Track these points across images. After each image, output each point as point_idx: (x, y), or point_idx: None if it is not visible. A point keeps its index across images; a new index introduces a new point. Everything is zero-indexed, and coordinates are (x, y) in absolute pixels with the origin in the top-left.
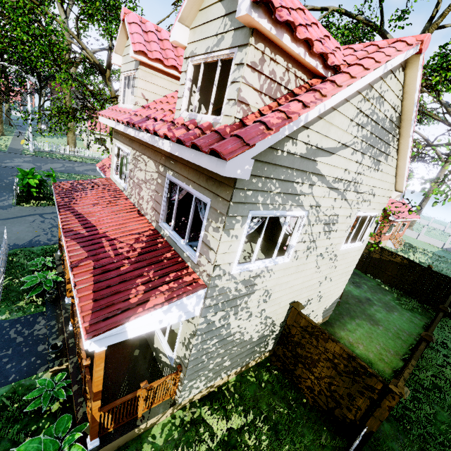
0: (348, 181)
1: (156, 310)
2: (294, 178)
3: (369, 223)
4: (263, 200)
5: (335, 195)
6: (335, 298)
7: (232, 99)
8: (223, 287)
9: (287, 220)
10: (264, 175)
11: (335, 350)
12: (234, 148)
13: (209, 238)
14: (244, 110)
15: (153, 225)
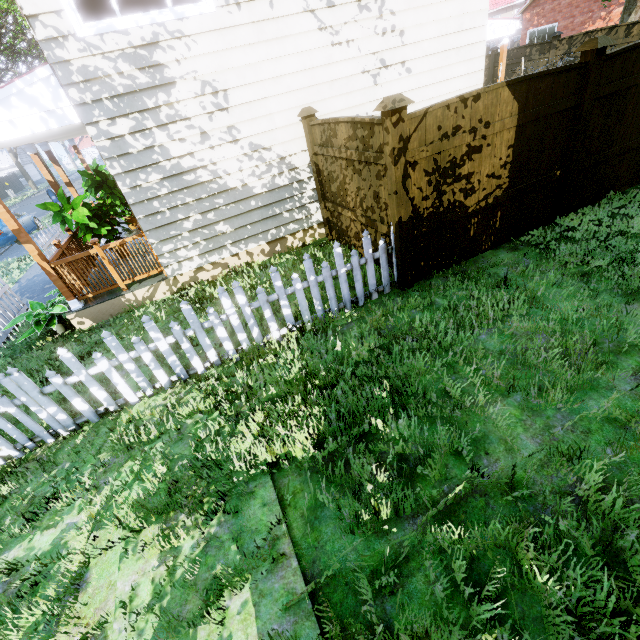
0: None
1: None
2: None
3: None
4: None
5: None
6: None
7: None
8: (83, 66)
9: None
10: None
11: (344, 138)
12: None
13: None
14: None
15: None
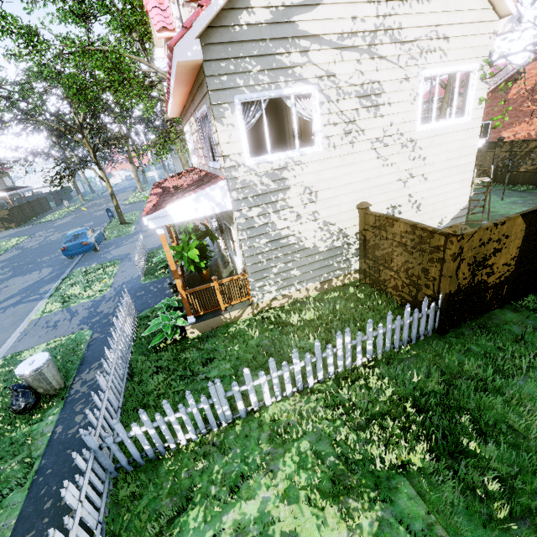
0: (370, 32)
1: (186, 198)
2: (273, 50)
3: (469, 85)
4: (244, 83)
5: (355, 56)
6: (457, 209)
7: (183, 4)
8: (244, 180)
9: (292, 100)
10: (232, 57)
11: (400, 230)
12: (178, 37)
13: (215, 137)
14: (195, 9)
15: (208, 171)
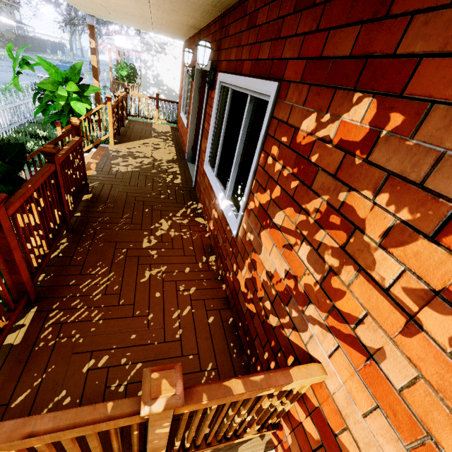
0: None
1: (122, 37)
2: None
3: None
4: None
5: None
6: None
7: None
8: (148, 41)
9: None
10: None
11: None
12: None
13: None
14: None
15: None
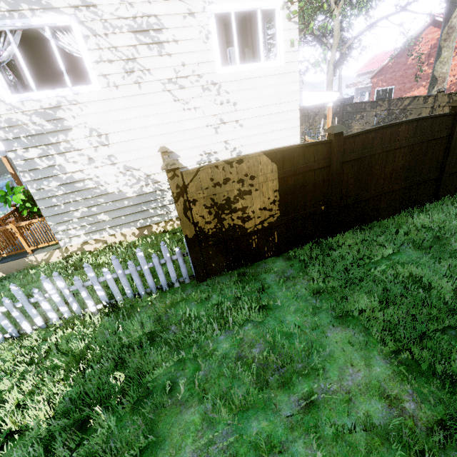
0: None
1: None
2: None
3: (276, 25)
4: None
5: None
6: None
7: None
8: (9, 118)
9: (47, 32)
10: None
11: None
12: None
13: None
14: None
15: None
